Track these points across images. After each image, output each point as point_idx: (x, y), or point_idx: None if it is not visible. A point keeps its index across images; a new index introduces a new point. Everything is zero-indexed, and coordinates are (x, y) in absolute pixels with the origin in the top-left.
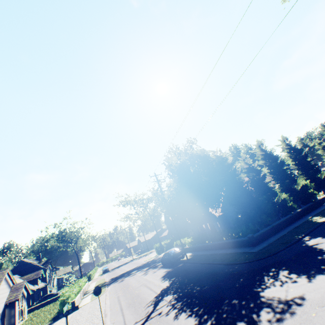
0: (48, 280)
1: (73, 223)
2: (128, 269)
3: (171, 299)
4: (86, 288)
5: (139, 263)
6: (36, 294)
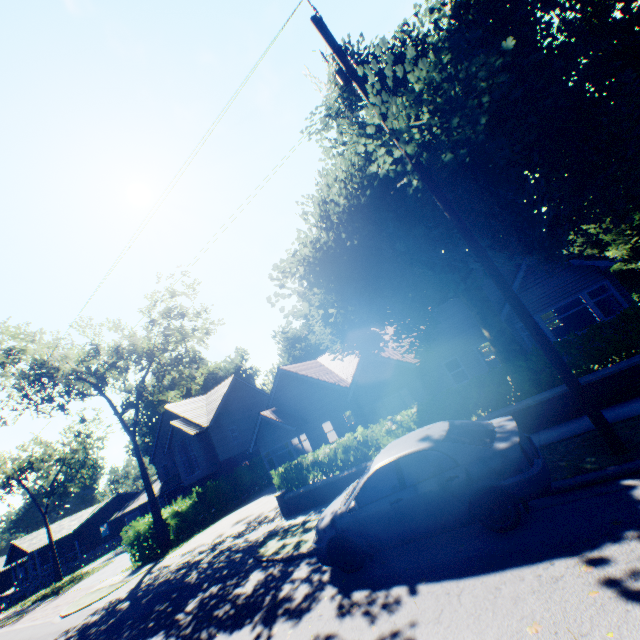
0: None
1: None
2: None
3: None
4: None
5: (37, 636)
6: None
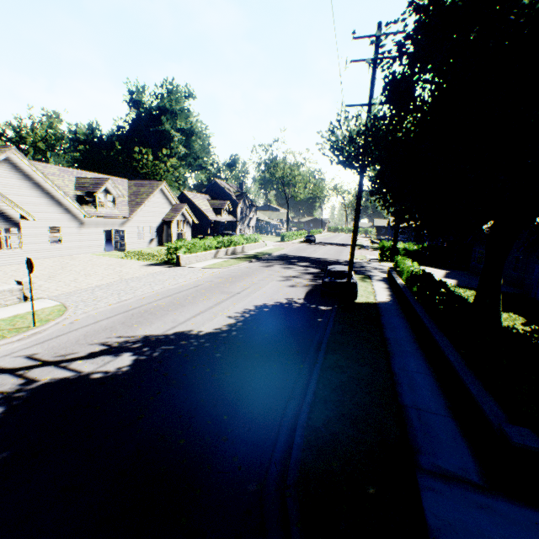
0: (239, 217)
1: (286, 153)
2: (312, 256)
3: (98, 374)
4: (249, 249)
5: (340, 256)
6: (222, 227)
